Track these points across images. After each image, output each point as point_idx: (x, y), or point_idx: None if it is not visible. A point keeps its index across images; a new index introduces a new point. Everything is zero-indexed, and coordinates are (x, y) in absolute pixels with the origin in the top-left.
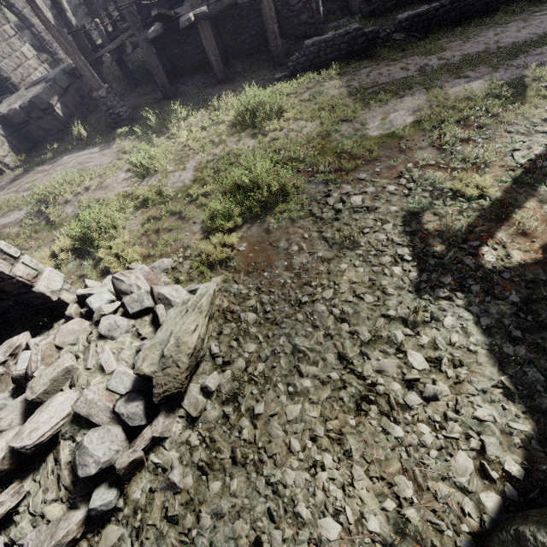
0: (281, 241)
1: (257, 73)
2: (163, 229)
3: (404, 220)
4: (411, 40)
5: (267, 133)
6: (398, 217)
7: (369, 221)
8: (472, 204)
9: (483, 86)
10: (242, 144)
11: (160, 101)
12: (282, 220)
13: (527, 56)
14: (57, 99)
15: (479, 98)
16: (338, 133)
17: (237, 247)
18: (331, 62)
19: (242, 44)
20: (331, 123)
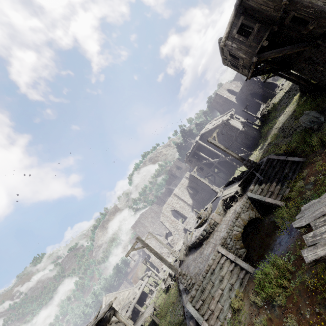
0: None
1: None
2: None
3: None
4: None
5: None
6: None
7: None
8: None
9: None
10: None
11: None
12: None
13: None
14: (275, 77)
15: None
16: None
17: None
18: None
19: None
20: None
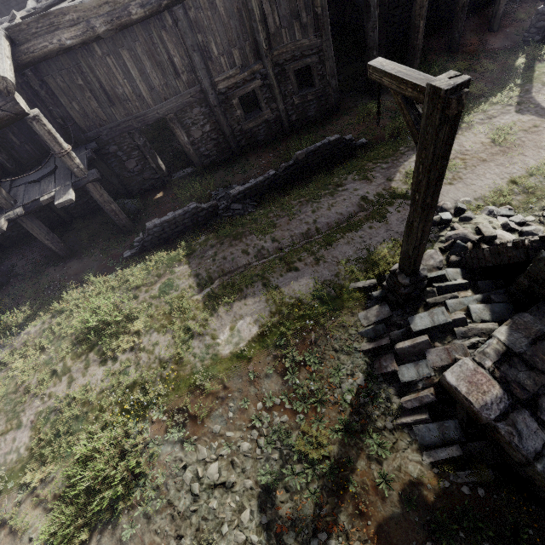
0: None
1: (106, 243)
2: None
3: (260, 501)
4: (248, 210)
5: (117, 356)
6: (254, 497)
7: (227, 511)
8: (316, 469)
9: (309, 286)
10: (88, 377)
11: None
12: (136, 524)
13: (338, 246)
14: None
15: (307, 306)
16: (190, 355)
17: None
18: (178, 238)
19: (86, 204)
20: (182, 338)
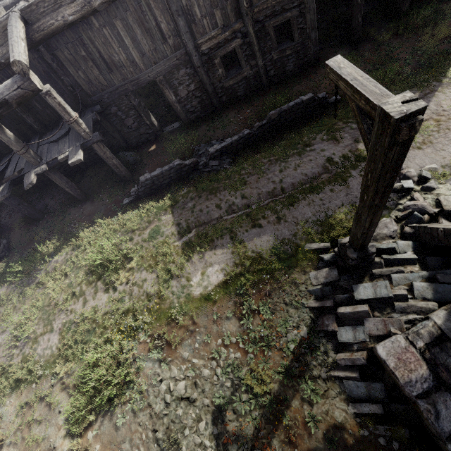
0: (126, 442)
1: (111, 190)
2: (34, 421)
3: (213, 417)
4: (224, 166)
5: (117, 287)
6: (210, 412)
7: (189, 419)
8: (258, 401)
9: (269, 243)
10: (96, 301)
11: (32, 222)
12: (126, 416)
13: (299, 206)
14: None
15: (265, 262)
16: (169, 293)
17: (92, 450)
18: (165, 190)
19: (96, 155)
20: (164, 278)
